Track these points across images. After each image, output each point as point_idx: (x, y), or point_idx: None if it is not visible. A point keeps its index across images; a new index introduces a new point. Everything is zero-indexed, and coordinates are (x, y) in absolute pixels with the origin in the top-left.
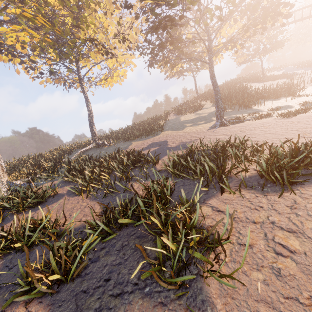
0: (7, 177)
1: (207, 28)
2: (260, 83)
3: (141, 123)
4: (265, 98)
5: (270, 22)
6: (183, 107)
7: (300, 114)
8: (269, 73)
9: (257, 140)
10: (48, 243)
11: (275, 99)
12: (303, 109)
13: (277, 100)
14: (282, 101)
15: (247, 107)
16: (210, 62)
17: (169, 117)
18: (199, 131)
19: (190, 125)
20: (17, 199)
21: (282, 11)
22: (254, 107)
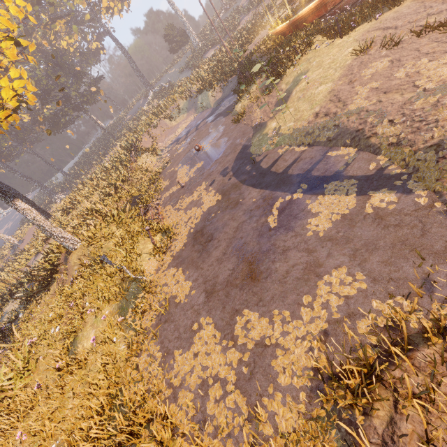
0: (199, 42)
1: None
2: None
3: None
4: None
5: None
6: None
7: None
8: None
9: None
10: (217, 38)
11: None
12: None
13: None
14: None
15: None
16: None
17: None
18: None
19: None
20: (207, 43)
21: None
22: None
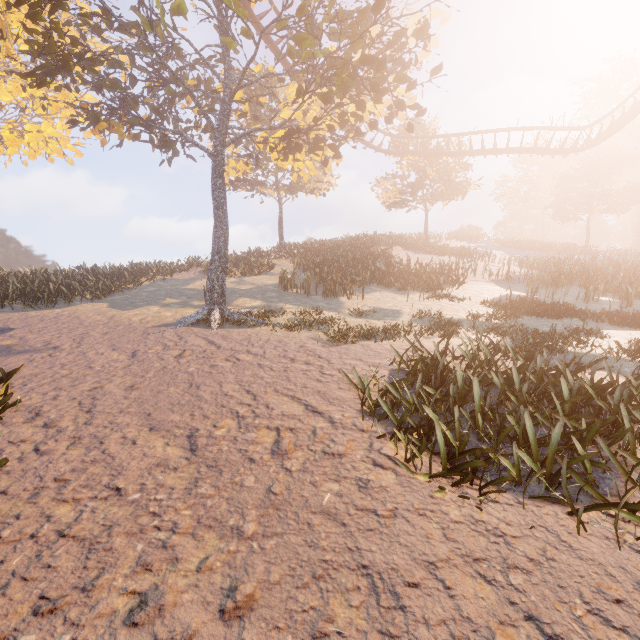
0: None
1: (227, 73)
2: (415, 253)
3: (90, 268)
4: (386, 284)
5: (382, 111)
6: (231, 260)
7: (374, 339)
8: (452, 243)
9: (104, 403)
10: None
11: (399, 291)
12: (397, 329)
13: (400, 293)
14: (403, 299)
15: (332, 294)
16: (216, 153)
17: (185, 273)
18: (136, 323)
19: (168, 303)
20: None
21: (403, 94)
22: (344, 297)
